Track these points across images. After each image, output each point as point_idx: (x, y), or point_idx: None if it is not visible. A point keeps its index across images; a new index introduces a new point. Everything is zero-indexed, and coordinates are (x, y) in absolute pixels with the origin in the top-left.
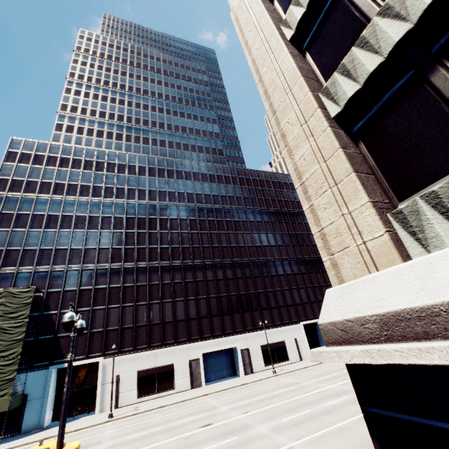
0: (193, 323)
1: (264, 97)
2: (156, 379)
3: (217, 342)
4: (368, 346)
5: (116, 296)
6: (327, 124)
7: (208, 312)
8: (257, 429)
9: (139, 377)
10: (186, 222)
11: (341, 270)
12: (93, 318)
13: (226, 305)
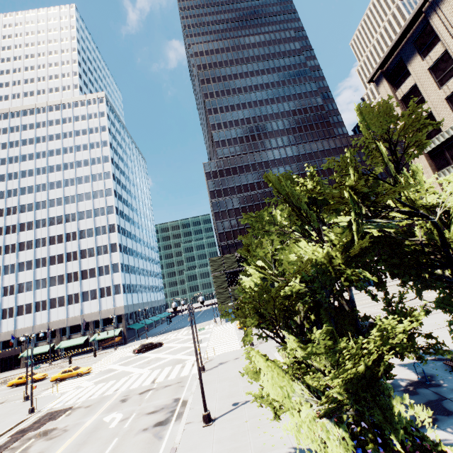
0: None
1: None
2: None
3: None
4: None
5: None
6: None
7: None
8: (410, 295)
9: None
10: None
11: None
12: None
13: None
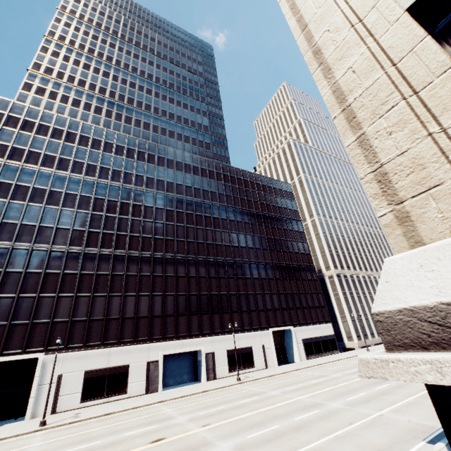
0: (157, 321)
1: (290, 13)
2: (106, 382)
3: (181, 343)
4: None
5: (70, 283)
6: (403, 8)
7: (174, 310)
8: (218, 447)
9: (86, 378)
10: (162, 211)
11: (418, 225)
12: (38, 306)
13: (196, 305)
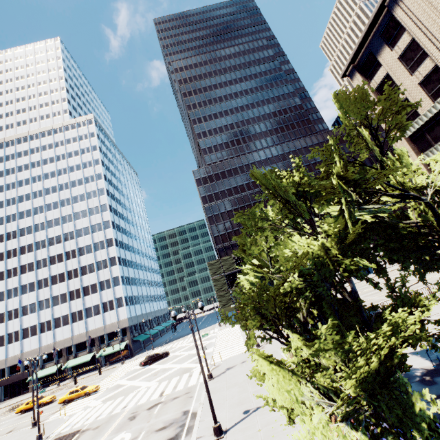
0: None
1: None
2: None
3: None
4: None
5: None
6: None
7: None
8: (411, 278)
9: None
10: None
11: None
12: None
13: None
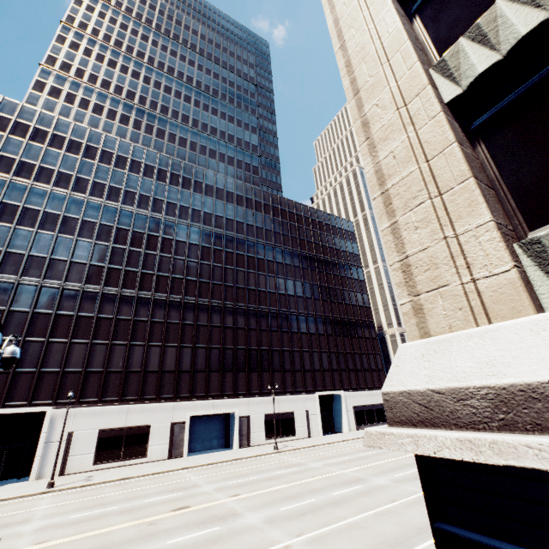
0: (185, 377)
1: (345, 70)
2: (123, 443)
3: (212, 404)
4: (473, 434)
5: (85, 328)
6: (440, 107)
7: (206, 366)
8: (246, 518)
9: (100, 438)
10: (197, 248)
11: (428, 318)
12: (47, 353)
13: (231, 360)
